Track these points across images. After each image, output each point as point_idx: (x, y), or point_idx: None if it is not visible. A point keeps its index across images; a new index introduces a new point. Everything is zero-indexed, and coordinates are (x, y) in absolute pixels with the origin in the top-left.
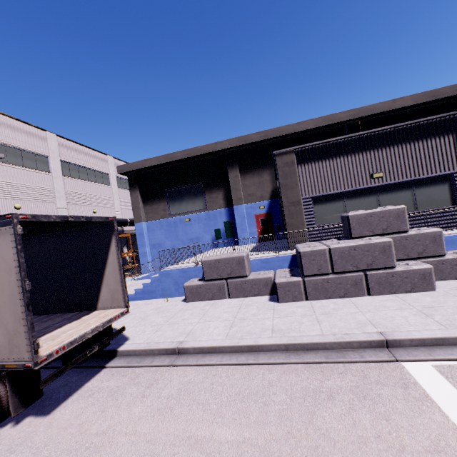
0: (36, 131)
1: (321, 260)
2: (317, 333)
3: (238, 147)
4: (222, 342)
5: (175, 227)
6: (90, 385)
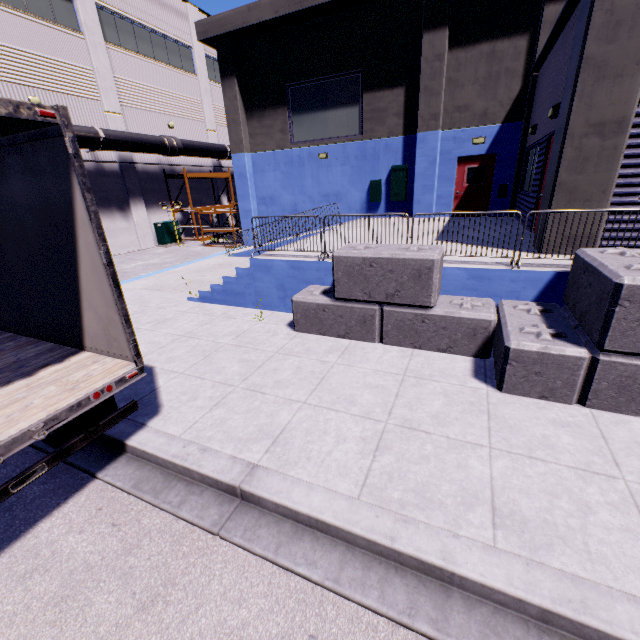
0: None
1: None
2: None
3: None
4: (348, 514)
5: (300, 168)
6: (44, 531)
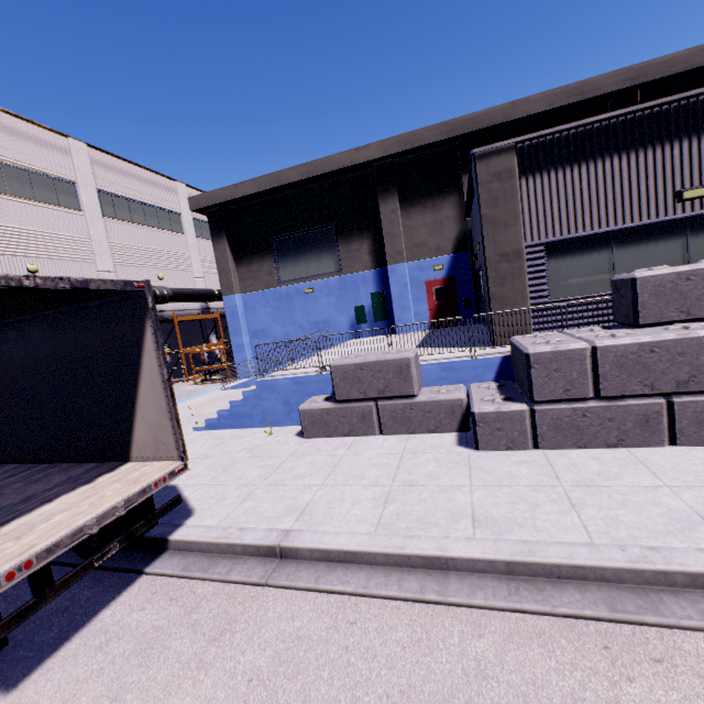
0: (50, 138)
1: (573, 372)
2: (578, 539)
3: (397, 156)
4: (368, 542)
5: (288, 303)
6: (108, 616)
